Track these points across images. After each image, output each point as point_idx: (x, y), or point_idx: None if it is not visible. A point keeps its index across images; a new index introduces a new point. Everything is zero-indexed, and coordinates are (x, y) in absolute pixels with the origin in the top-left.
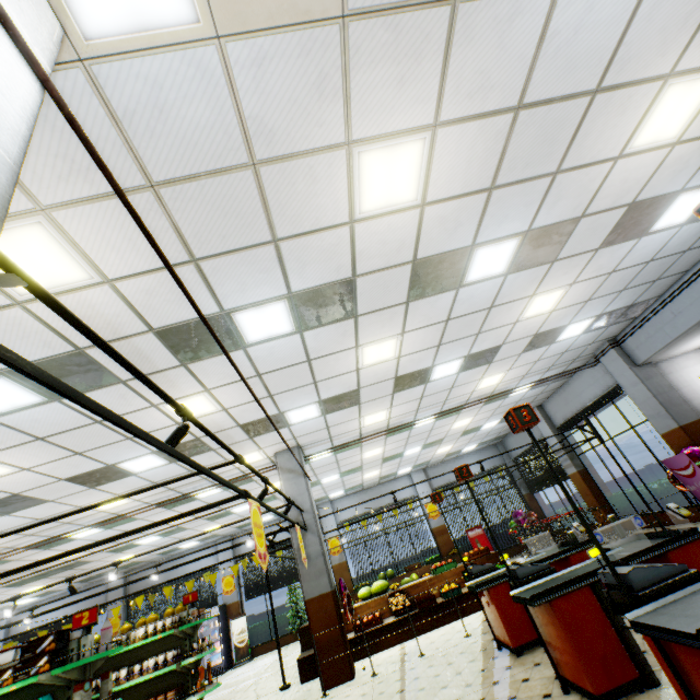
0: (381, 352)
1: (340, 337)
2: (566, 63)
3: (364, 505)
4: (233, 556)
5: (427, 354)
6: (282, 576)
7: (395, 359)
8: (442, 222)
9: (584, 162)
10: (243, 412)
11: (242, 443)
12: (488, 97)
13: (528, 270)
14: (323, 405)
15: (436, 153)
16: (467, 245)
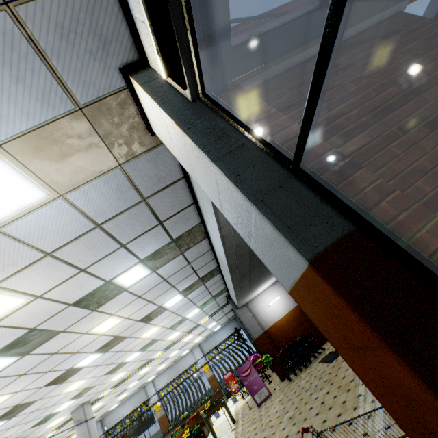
0: (77, 385)
1: (41, 402)
2: (27, 366)
3: (171, 376)
4: (103, 431)
5: (109, 367)
6: (132, 434)
7: (90, 378)
8: (38, 382)
9: (86, 345)
10: (23, 429)
11: (41, 426)
12: (3, 384)
13: (118, 344)
14: (72, 399)
15: (2, 393)
16: (65, 370)
